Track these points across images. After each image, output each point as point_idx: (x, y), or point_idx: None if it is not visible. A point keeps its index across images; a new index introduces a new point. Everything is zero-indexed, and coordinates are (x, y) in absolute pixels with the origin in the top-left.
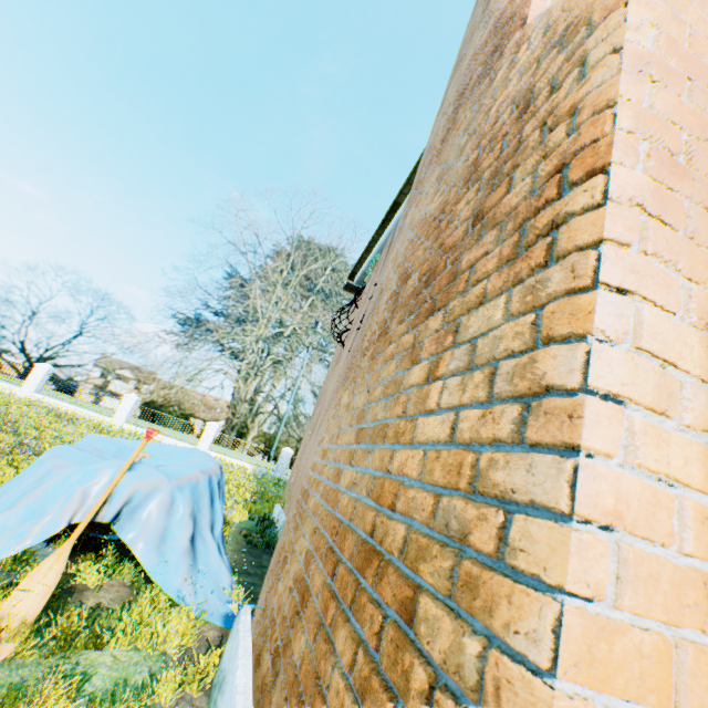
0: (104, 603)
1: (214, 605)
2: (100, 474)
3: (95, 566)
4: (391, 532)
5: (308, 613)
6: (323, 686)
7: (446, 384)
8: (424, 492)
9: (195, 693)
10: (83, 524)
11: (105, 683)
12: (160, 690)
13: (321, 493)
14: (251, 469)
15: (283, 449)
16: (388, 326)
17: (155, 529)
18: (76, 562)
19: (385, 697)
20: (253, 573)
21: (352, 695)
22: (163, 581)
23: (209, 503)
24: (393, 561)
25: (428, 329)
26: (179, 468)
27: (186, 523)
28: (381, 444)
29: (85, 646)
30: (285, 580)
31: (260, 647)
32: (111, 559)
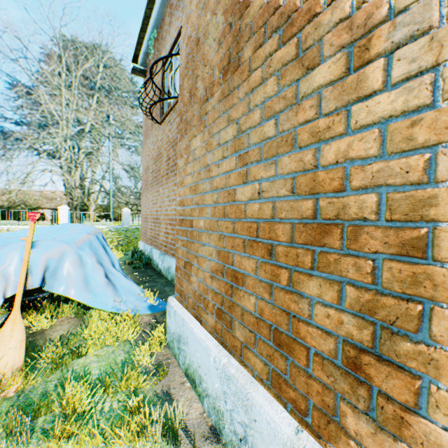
0: (65, 332)
1: (139, 305)
2: (7, 258)
3: (42, 316)
4: (352, 205)
5: (249, 284)
6: (296, 317)
7: (396, 56)
8: (399, 159)
9: (160, 349)
10: (19, 295)
11: (101, 370)
12: (141, 358)
13: (212, 214)
14: (107, 228)
15: (123, 210)
16: (237, 60)
17: (78, 279)
18: (23, 319)
19: (412, 306)
20: (148, 281)
21: (347, 314)
22: (101, 306)
23: (105, 252)
24: (358, 224)
25: (323, 25)
26: (70, 236)
27: (97, 269)
28: (283, 153)
29: (72, 359)
30: (201, 274)
31: (196, 314)
32: (50, 308)
